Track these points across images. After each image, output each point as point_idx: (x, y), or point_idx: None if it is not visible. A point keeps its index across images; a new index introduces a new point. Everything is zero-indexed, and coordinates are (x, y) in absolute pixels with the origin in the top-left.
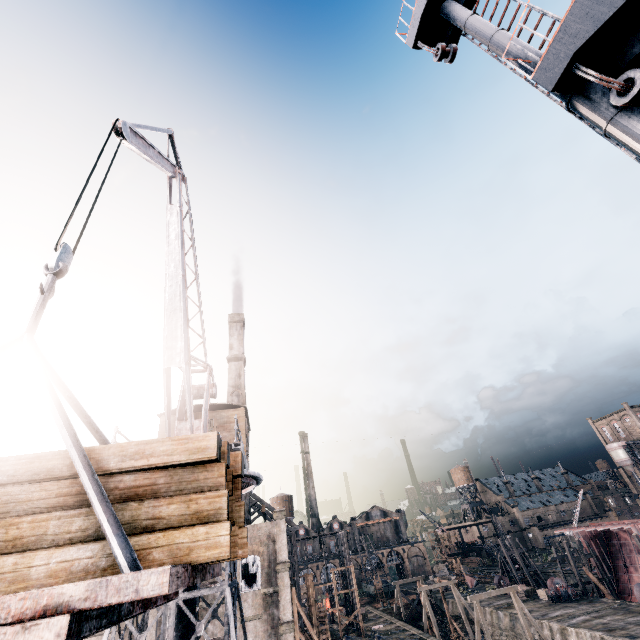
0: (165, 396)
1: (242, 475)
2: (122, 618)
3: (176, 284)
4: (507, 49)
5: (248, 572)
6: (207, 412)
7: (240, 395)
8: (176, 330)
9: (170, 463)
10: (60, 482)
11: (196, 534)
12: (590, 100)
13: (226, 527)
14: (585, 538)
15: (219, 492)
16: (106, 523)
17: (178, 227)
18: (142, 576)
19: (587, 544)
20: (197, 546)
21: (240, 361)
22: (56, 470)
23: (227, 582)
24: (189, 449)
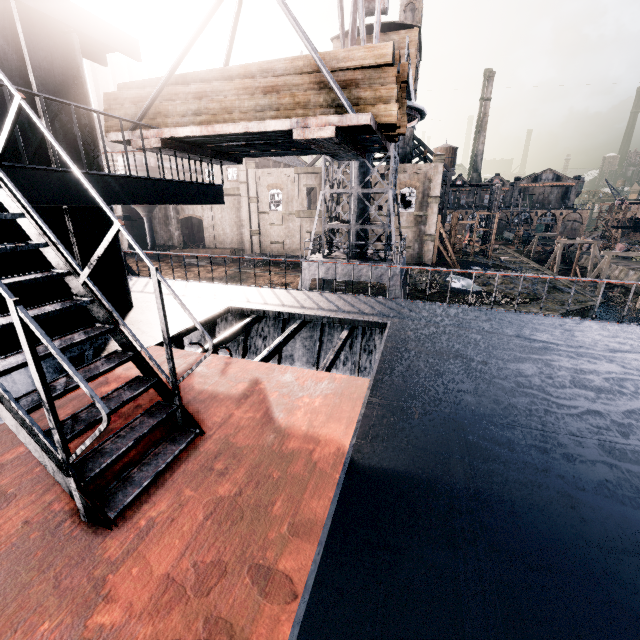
0: (339, 13)
1: (407, 82)
2: (347, 145)
3: None
4: None
5: (405, 200)
6: (378, 35)
7: (415, 10)
8: None
9: (364, 66)
10: (309, 75)
11: (379, 109)
12: None
13: (395, 107)
14: None
15: (392, 86)
16: (339, 94)
17: None
18: (359, 116)
19: None
20: (380, 115)
21: None
22: (305, 68)
23: (390, 187)
24: (375, 56)
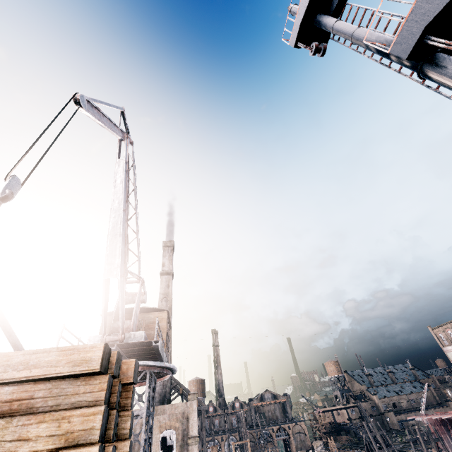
0: (103, 301)
1: (134, 382)
2: None
3: (118, 216)
4: (366, 39)
5: (166, 444)
6: (137, 314)
7: (168, 301)
8: (115, 250)
9: (52, 375)
10: None
11: None
12: (439, 66)
13: None
14: (432, 424)
15: (95, 409)
16: None
17: (123, 175)
18: None
19: (434, 430)
20: None
21: (169, 275)
22: None
23: None
24: (73, 360)
